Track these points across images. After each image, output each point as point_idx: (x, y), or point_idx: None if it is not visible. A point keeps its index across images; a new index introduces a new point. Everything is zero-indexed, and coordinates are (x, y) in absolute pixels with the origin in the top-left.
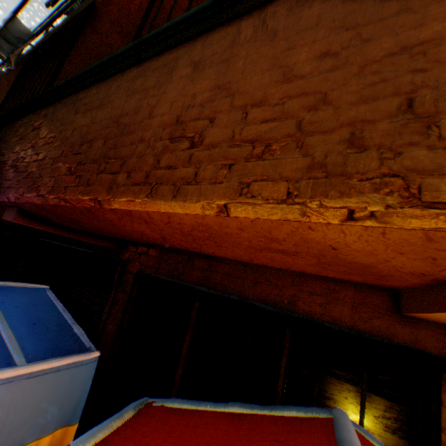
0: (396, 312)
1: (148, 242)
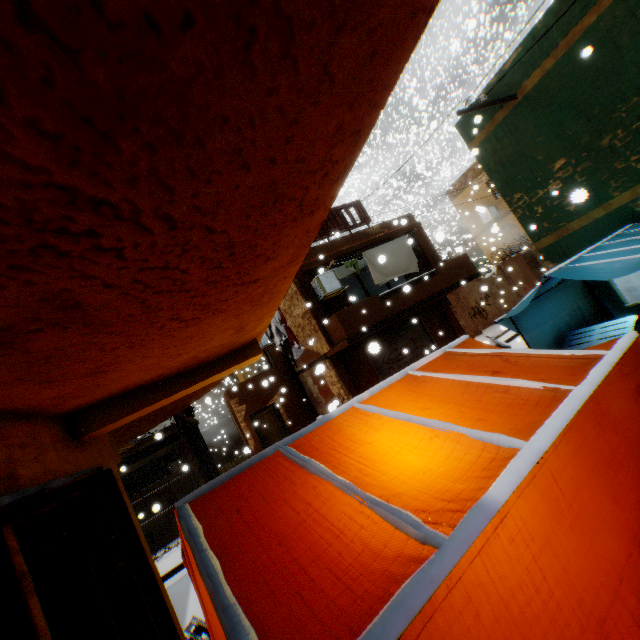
0: (74, 440)
1: None
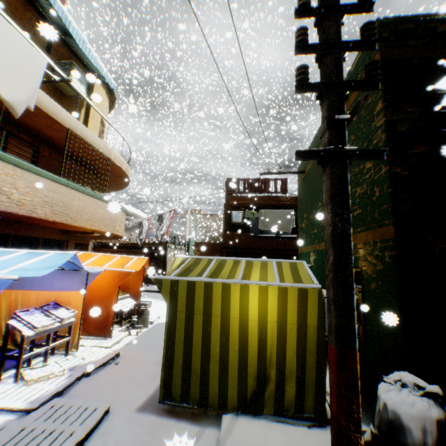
0: (63, 233)
1: (6, 219)
